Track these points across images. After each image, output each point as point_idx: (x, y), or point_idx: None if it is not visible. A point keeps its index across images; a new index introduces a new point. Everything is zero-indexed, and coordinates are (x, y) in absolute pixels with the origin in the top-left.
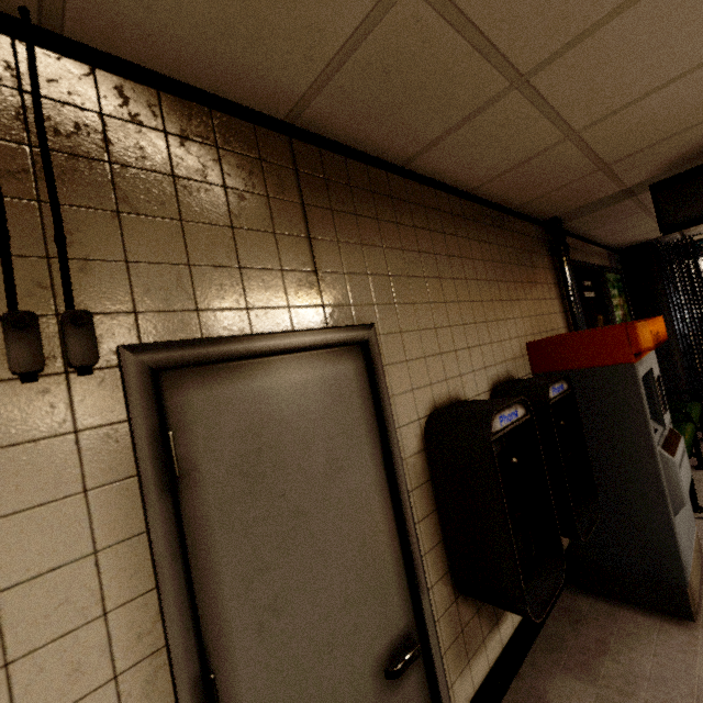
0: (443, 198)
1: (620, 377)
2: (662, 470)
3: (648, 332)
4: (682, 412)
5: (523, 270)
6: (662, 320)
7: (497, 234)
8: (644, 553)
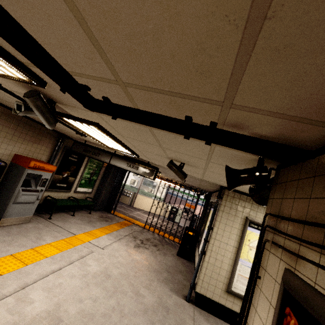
0: (1, 108)
1: (23, 170)
2: (17, 193)
3: (33, 164)
4: (78, 200)
5: (34, 138)
6: (56, 167)
7: (26, 125)
8: (0, 210)
